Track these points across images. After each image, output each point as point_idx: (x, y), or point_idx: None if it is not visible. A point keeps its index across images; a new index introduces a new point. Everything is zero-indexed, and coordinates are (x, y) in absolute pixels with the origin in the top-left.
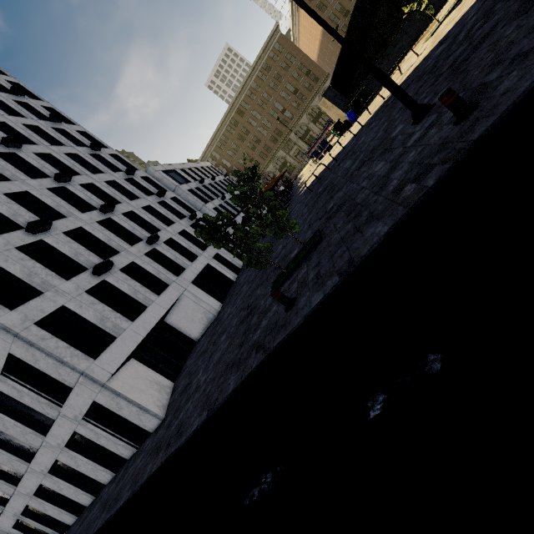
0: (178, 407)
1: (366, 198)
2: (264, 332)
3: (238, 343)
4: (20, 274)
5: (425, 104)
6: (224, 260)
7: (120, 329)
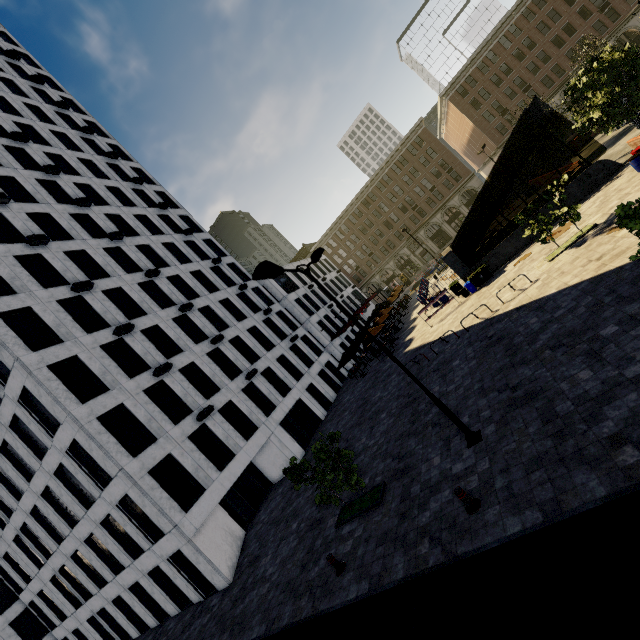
0: (245, 585)
1: (414, 499)
2: (319, 578)
3: (301, 559)
4: (143, 419)
5: (476, 433)
6: (316, 391)
7: (210, 480)
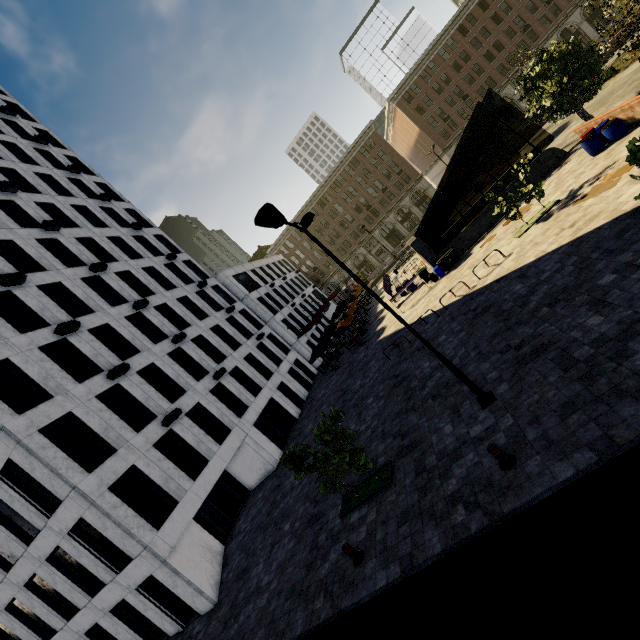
0: (236, 601)
1: (432, 470)
2: (333, 574)
3: (305, 559)
4: (98, 428)
5: (489, 393)
6: (288, 390)
7: (182, 491)
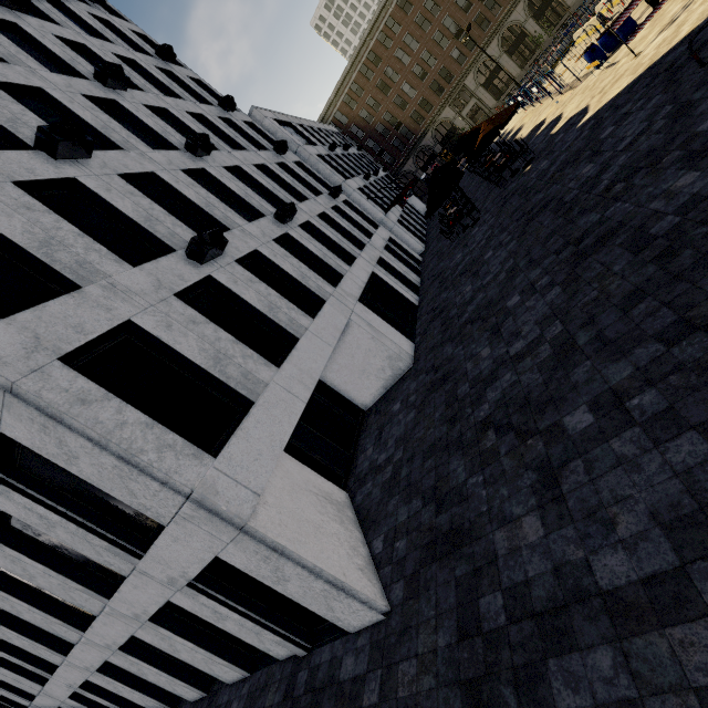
0: (479, 621)
1: None
2: None
3: None
4: (22, 237)
5: None
6: (390, 271)
7: (257, 382)
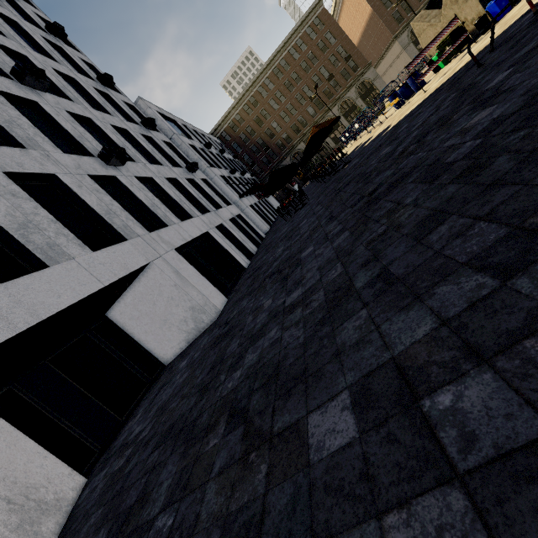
0: None
1: None
2: None
3: None
4: None
5: None
6: (230, 237)
7: None
